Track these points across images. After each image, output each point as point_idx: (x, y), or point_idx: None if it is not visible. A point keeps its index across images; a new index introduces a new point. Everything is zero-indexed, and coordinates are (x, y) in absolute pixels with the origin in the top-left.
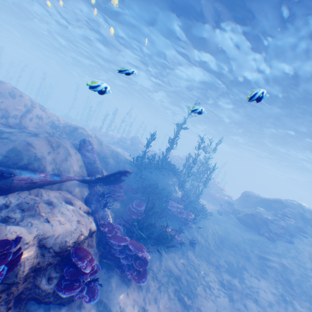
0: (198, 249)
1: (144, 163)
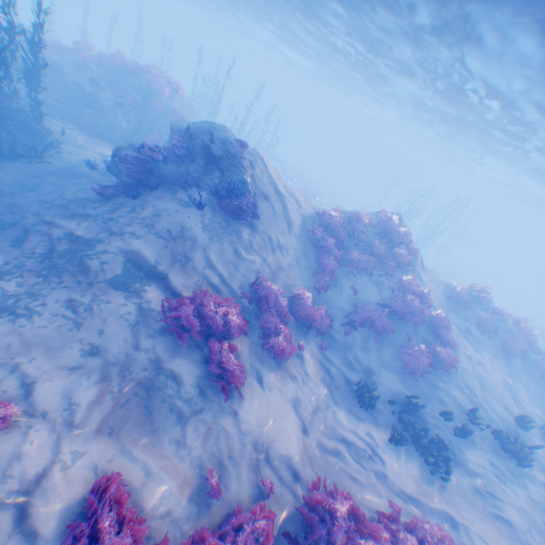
0: None
1: None
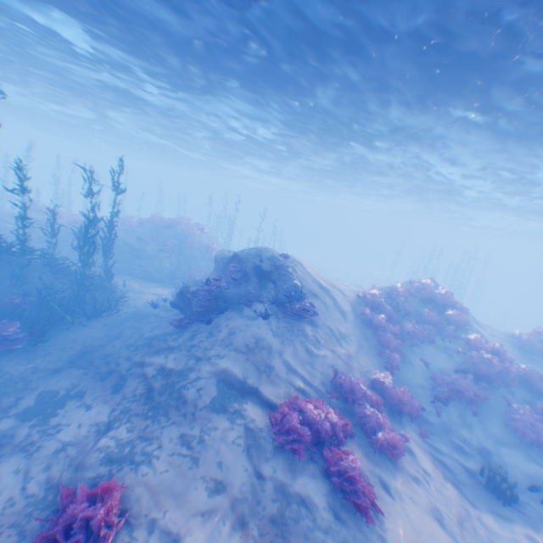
0: None
1: None
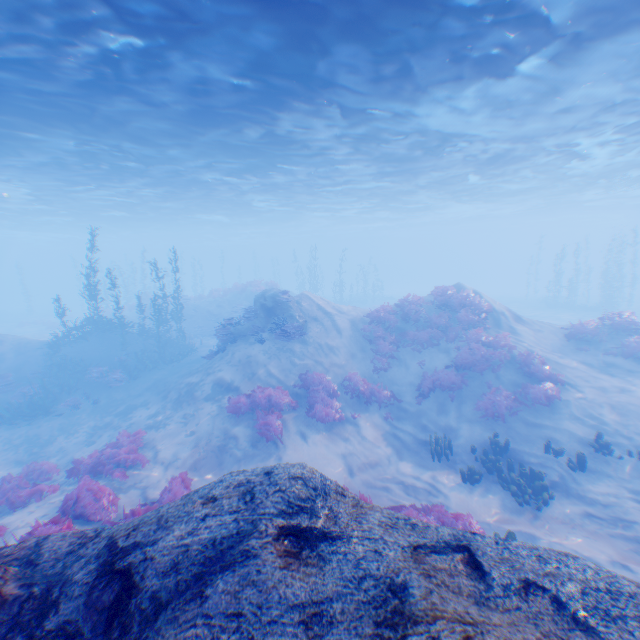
0: (102, 405)
1: (62, 337)
